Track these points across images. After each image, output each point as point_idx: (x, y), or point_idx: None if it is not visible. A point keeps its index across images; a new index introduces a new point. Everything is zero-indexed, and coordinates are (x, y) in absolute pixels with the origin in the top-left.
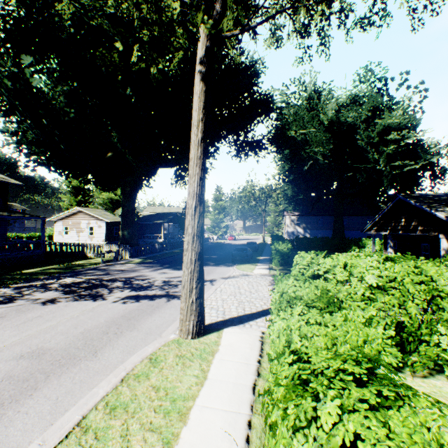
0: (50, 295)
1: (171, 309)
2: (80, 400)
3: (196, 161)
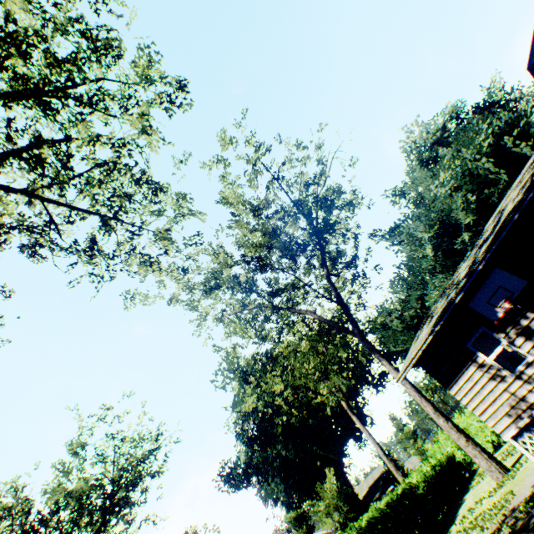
0: None
1: None
2: None
3: (373, 442)
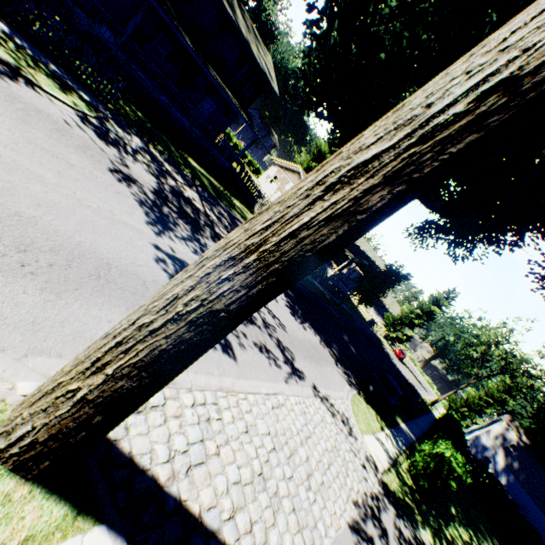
0: (144, 177)
1: None
2: None
3: None
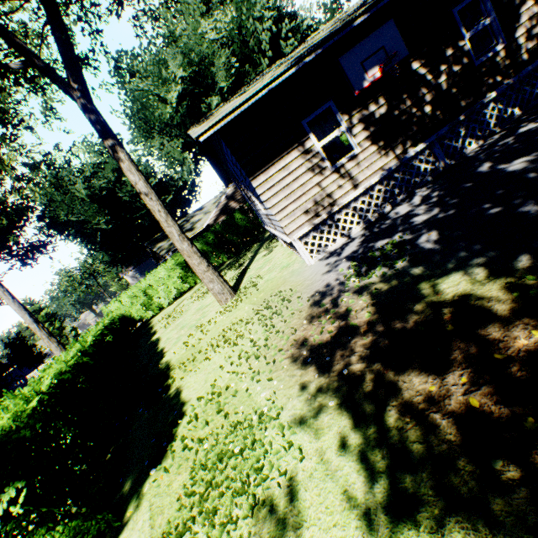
0: None
1: None
2: None
3: (20, 309)
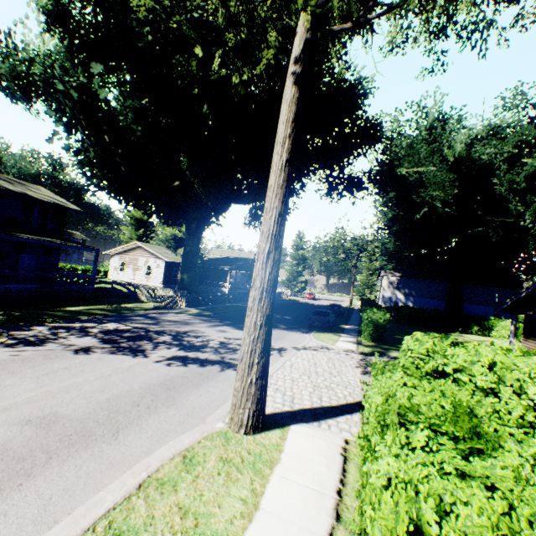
0: (86, 341)
1: (223, 383)
2: (78, 508)
3: (276, 190)
